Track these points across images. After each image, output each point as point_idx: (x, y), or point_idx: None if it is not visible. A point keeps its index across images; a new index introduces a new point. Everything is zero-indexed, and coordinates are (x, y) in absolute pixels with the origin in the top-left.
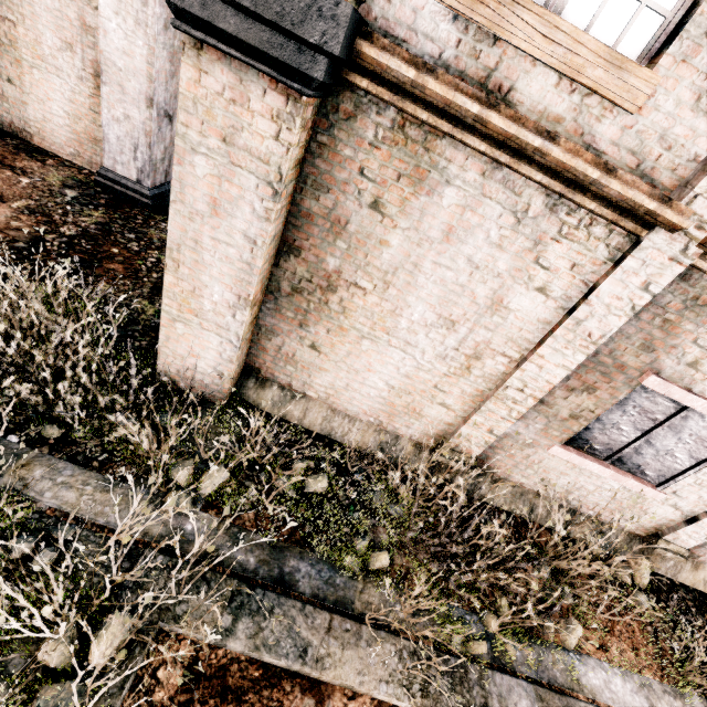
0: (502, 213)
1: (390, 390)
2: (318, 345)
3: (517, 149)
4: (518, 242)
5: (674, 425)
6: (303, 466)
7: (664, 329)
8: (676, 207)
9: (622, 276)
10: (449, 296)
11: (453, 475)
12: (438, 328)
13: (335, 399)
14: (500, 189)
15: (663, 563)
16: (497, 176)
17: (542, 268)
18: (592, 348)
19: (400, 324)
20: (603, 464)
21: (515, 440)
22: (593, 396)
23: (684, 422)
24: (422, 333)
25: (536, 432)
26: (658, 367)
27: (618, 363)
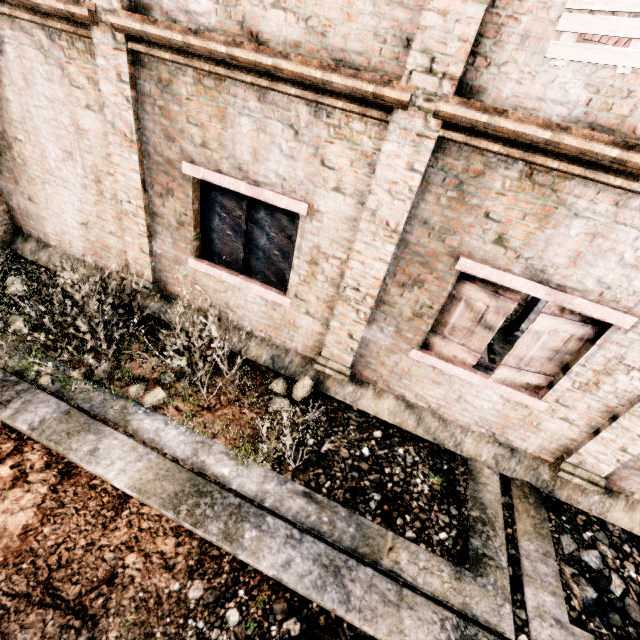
0: (36, 53)
1: (82, 227)
2: (31, 197)
3: (1, 0)
4: (55, 72)
5: (256, 221)
6: (16, 280)
7: (166, 116)
8: (85, 5)
9: (105, 75)
10: (56, 131)
11: (149, 302)
12: (68, 161)
13: (64, 245)
14: (24, 35)
15: (341, 389)
16: (17, 27)
17: (78, 89)
18: (135, 147)
19: (51, 164)
20: (233, 273)
21: (167, 259)
22: (176, 198)
23: (259, 215)
24: (64, 168)
25: (172, 247)
26: (188, 155)
27: (166, 160)
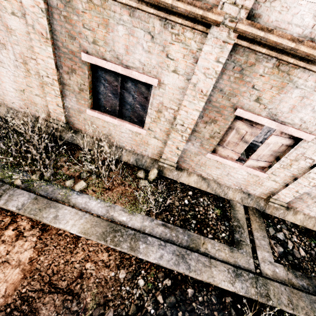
0: None
1: (17, 92)
2: None
3: None
4: None
5: (126, 88)
6: None
7: (68, 23)
8: None
9: None
10: None
11: (64, 134)
12: (2, 50)
13: (6, 102)
14: None
15: (171, 173)
16: None
17: (4, 0)
18: (49, 42)
19: None
20: (113, 117)
21: (73, 110)
22: (77, 74)
23: (128, 85)
24: (0, 54)
25: (76, 103)
26: (84, 48)
27: (70, 51)
